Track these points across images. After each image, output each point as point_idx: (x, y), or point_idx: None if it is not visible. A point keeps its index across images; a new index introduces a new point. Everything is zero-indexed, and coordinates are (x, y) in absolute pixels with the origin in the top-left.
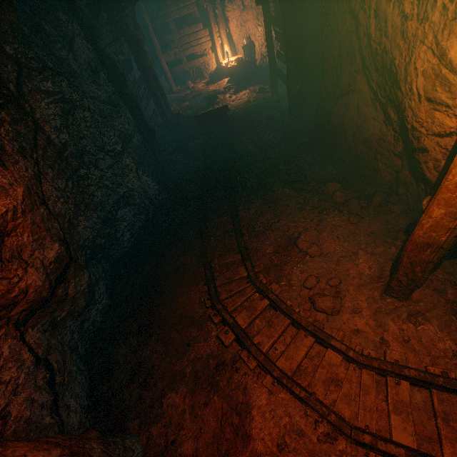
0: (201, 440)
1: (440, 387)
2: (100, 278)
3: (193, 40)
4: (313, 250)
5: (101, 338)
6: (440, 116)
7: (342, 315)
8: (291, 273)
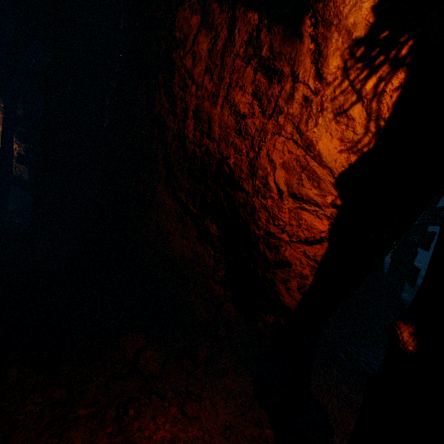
0: None
1: None
2: None
3: None
4: None
5: None
6: (309, 217)
7: None
8: None
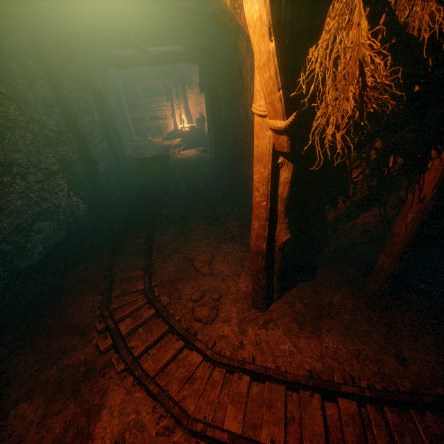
0: None
1: (272, 379)
2: None
3: (158, 106)
4: (205, 269)
5: None
6: None
7: (215, 324)
8: (183, 288)
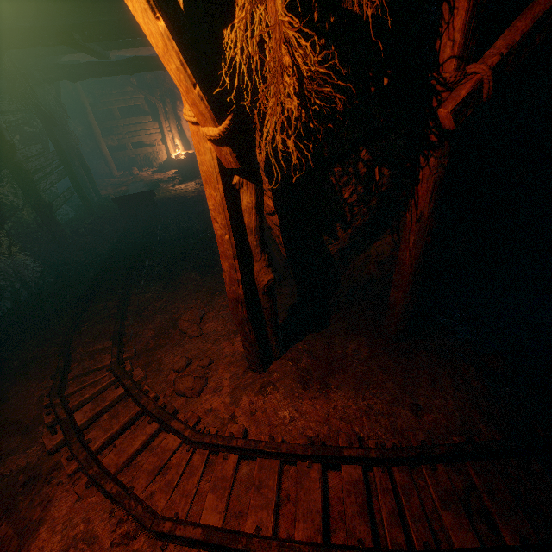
0: None
1: (264, 453)
2: None
3: (142, 130)
4: (192, 330)
5: None
6: (265, 198)
7: (203, 396)
8: (165, 356)
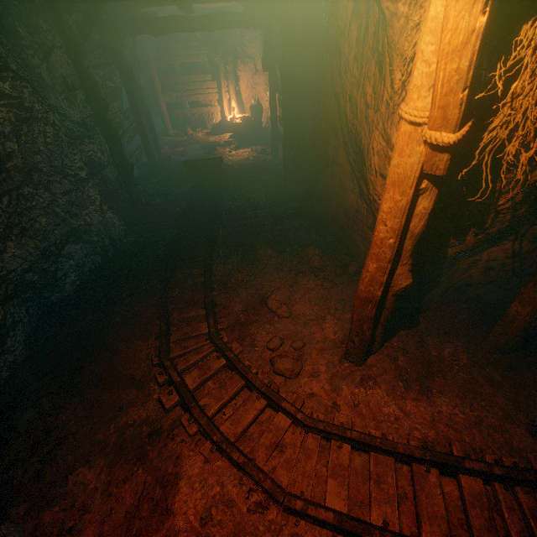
0: (109, 523)
1: (378, 449)
2: (20, 322)
3: (200, 88)
4: (282, 311)
5: (1, 399)
6: None
7: (300, 378)
8: (257, 333)
